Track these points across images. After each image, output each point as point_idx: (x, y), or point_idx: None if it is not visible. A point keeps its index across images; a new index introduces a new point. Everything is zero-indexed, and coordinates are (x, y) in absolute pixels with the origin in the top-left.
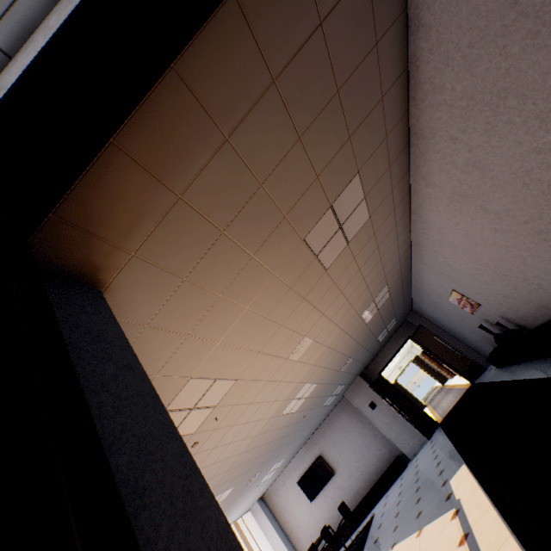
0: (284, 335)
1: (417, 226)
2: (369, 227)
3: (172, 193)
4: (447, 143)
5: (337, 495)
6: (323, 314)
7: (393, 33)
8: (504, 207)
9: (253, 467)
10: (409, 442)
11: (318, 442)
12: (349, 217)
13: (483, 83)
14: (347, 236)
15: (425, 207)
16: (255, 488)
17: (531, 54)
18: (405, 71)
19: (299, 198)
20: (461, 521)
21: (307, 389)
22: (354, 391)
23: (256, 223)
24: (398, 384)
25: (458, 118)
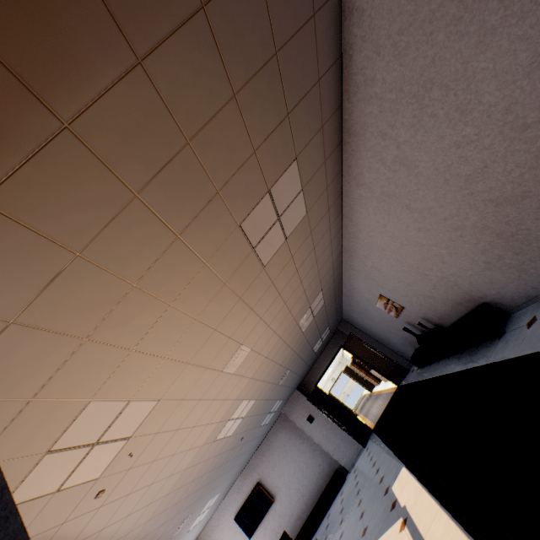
0: (218, 342)
1: (349, 231)
2: (306, 225)
3: (53, 116)
4: (377, 139)
5: (278, 525)
6: (261, 319)
7: (329, 10)
8: (427, 205)
9: (182, 509)
10: (347, 452)
11: (257, 467)
12: (288, 209)
13: (411, 73)
14: (285, 230)
15: (356, 210)
16: (185, 535)
17: (454, 42)
18: (339, 59)
19: (234, 172)
20: (412, 531)
21: (245, 407)
22: (292, 406)
23: (182, 192)
24: (331, 395)
25: (388, 112)
